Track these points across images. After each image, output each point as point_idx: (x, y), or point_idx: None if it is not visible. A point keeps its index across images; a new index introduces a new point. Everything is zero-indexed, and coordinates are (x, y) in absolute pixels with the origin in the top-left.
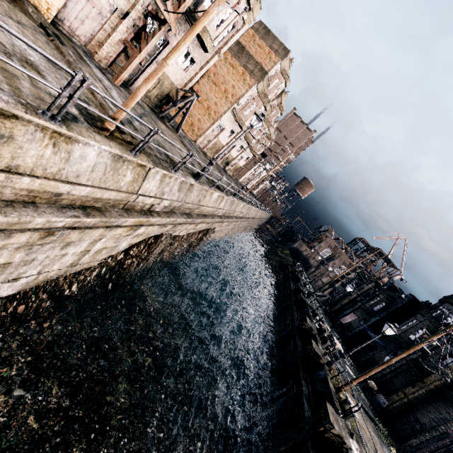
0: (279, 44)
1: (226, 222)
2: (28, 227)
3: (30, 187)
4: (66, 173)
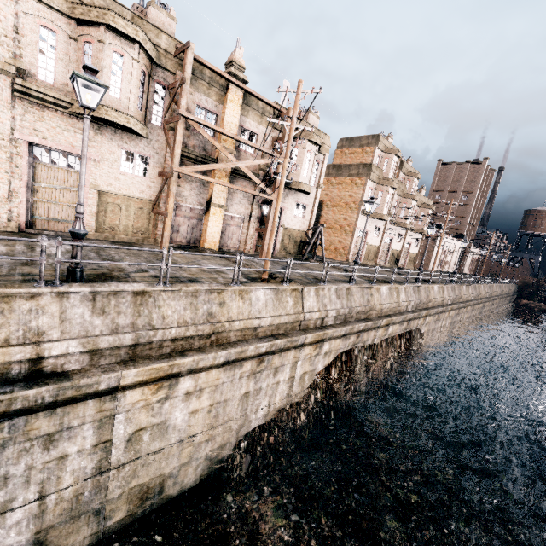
0: (366, 138)
1: (430, 316)
2: (248, 355)
3: (240, 327)
4: (253, 313)
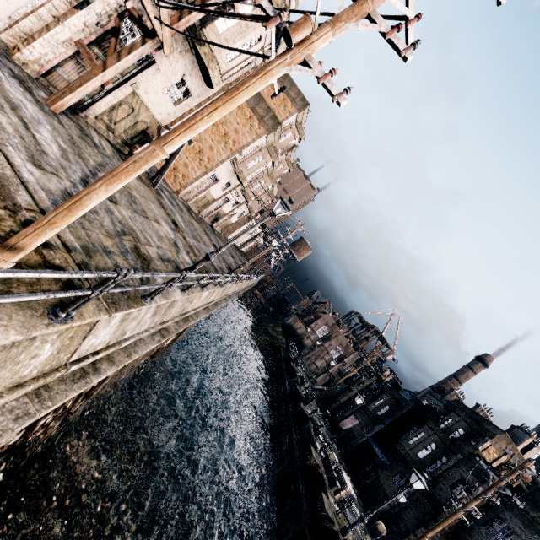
0: (297, 92)
1: None
2: None
3: None
4: None
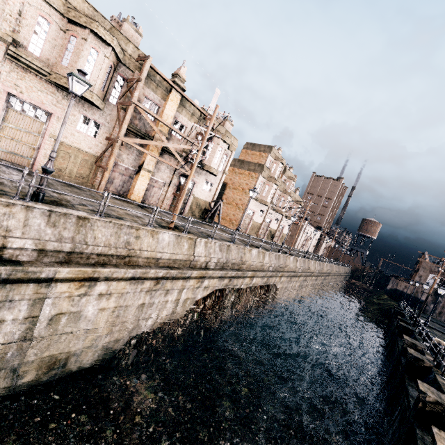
0: (263, 146)
1: (284, 277)
2: (149, 276)
3: (147, 256)
4: (158, 248)
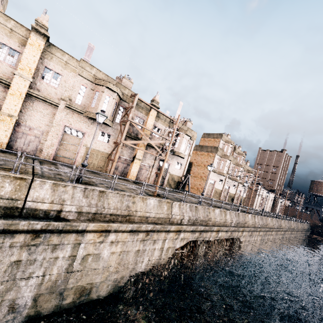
0: (216, 134)
1: (246, 232)
2: (142, 229)
3: (140, 215)
4: (147, 209)
